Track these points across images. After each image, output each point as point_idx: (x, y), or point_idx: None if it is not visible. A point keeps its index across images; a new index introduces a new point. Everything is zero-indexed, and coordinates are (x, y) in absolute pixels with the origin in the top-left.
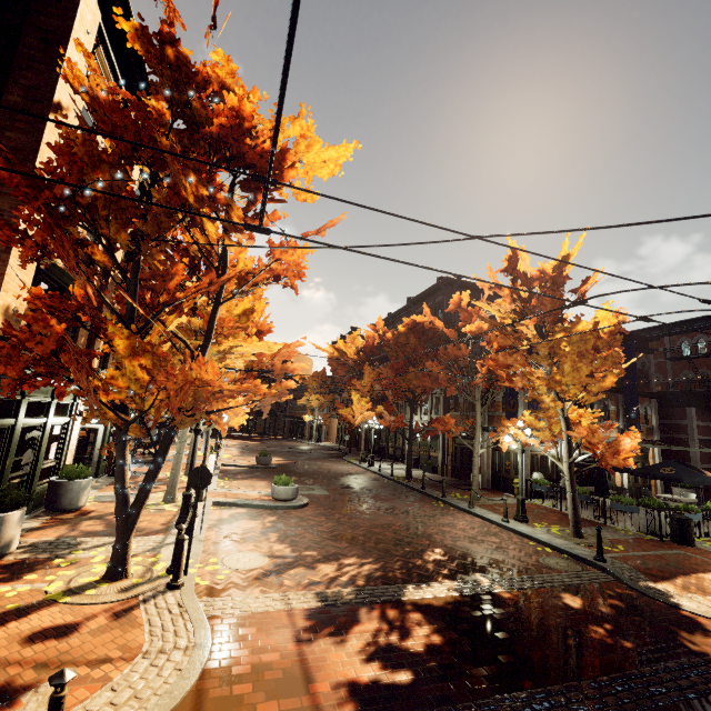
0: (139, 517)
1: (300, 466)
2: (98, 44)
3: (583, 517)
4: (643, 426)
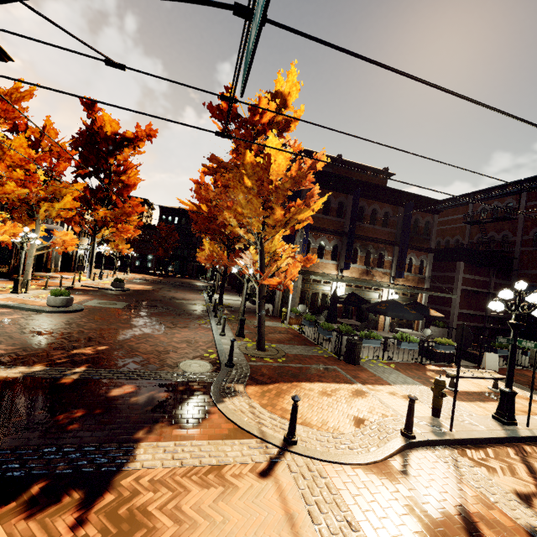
0: None
1: (152, 292)
2: None
3: (310, 339)
4: (416, 275)
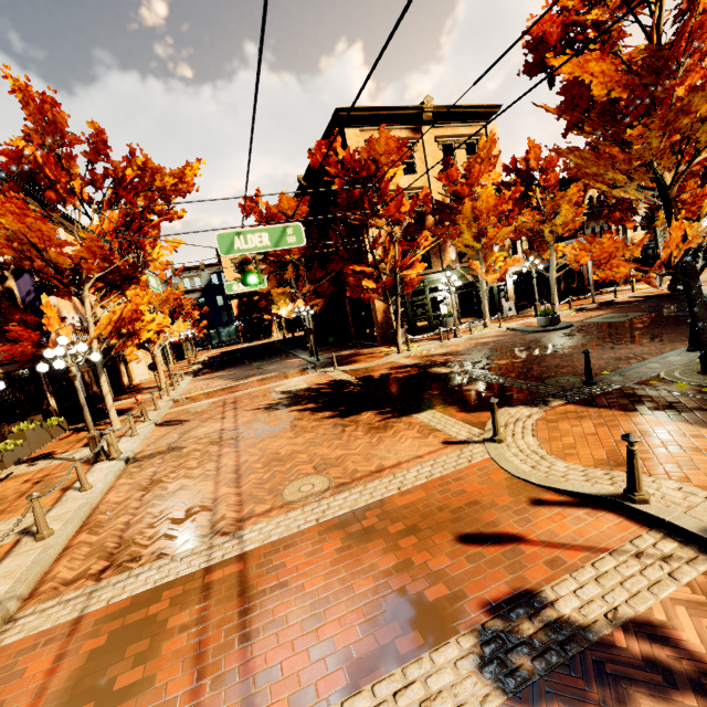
0: (398, 331)
1: None
2: (365, 140)
3: None
4: None
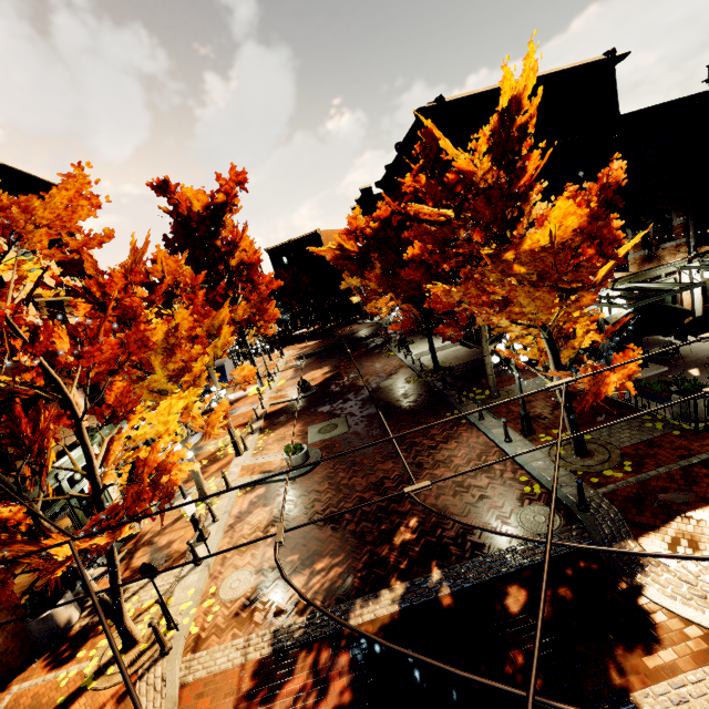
0: (122, 607)
1: (340, 378)
2: None
3: (614, 398)
4: None
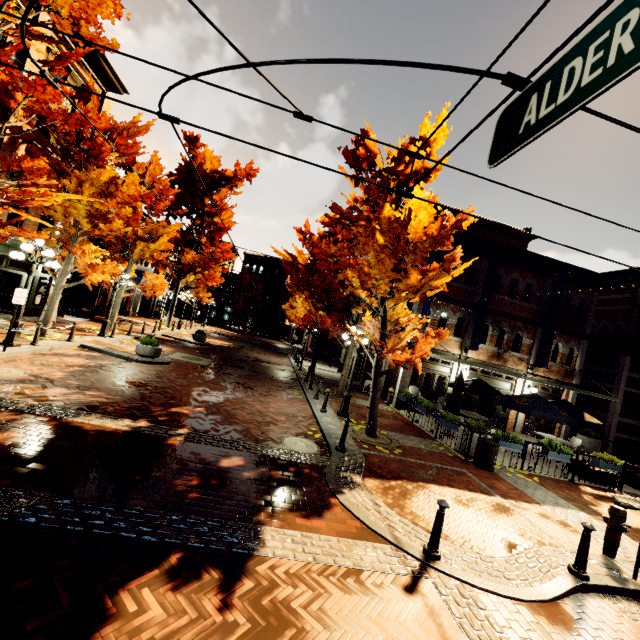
0: None
1: (234, 350)
2: None
3: (424, 430)
4: (562, 366)
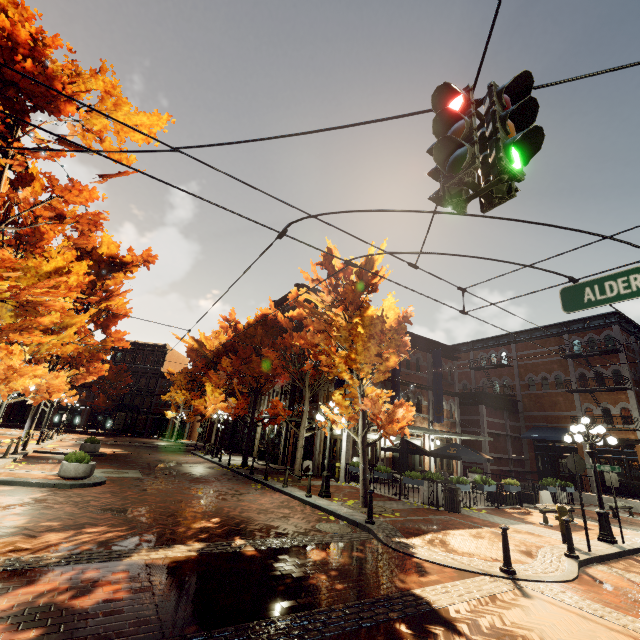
0: None
1: (135, 455)
2: None
3: (385, 494)
4: (448, 419)
